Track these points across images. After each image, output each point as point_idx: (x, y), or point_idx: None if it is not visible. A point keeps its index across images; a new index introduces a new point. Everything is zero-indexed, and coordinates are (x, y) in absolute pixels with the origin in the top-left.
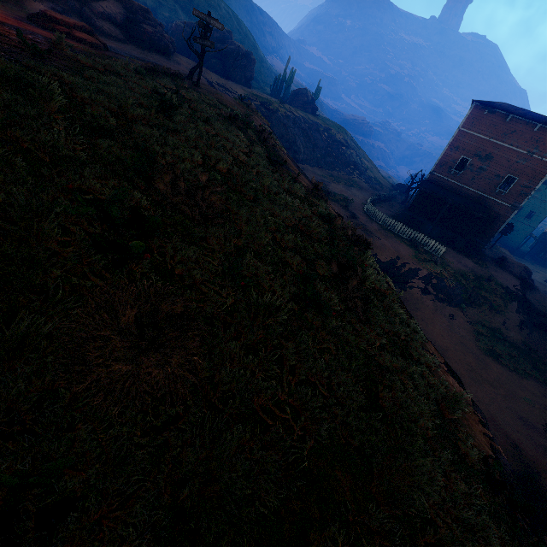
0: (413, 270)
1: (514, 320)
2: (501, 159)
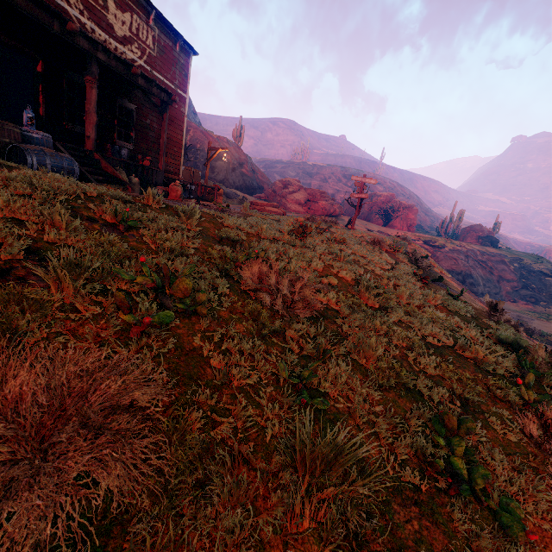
0: None
1: None
2: None
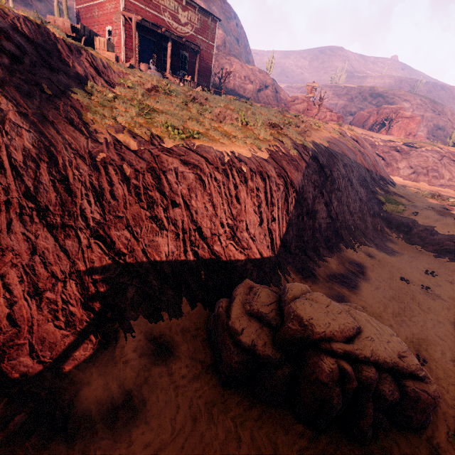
0: None
1: None
2: None
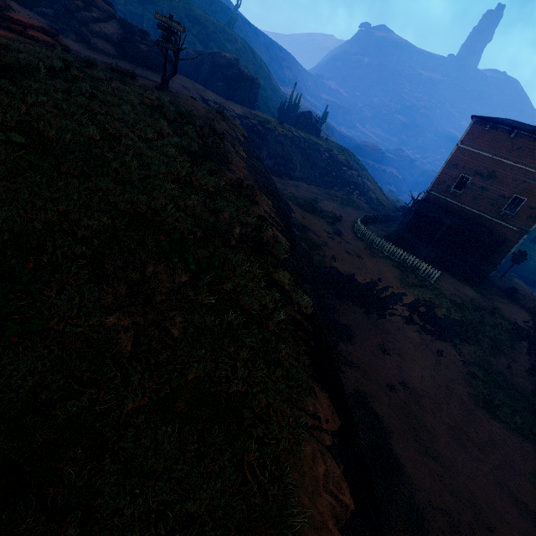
0: (396, 295)
1: (523, 363)
2: (506, 178)
